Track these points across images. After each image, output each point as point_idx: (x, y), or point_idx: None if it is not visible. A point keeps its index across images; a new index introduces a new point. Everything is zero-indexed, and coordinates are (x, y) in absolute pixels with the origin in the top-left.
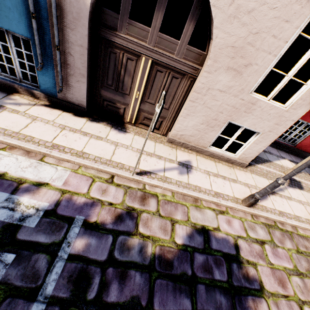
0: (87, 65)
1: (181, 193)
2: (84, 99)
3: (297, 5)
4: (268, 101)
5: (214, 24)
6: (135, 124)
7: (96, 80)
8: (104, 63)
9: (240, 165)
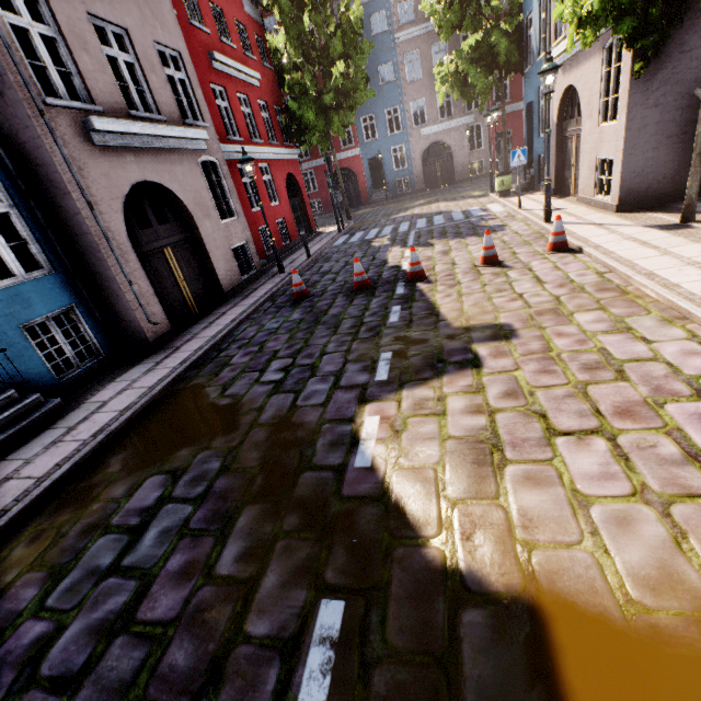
0: (556, 157)
1: (525, 217)
2: (554, 182)
3: (597, 64)
4: (608, 124)
5: (580, 99)
6: (574, 195)
7: (563, 166)
8: (565, 152)
9: (611, 210)
